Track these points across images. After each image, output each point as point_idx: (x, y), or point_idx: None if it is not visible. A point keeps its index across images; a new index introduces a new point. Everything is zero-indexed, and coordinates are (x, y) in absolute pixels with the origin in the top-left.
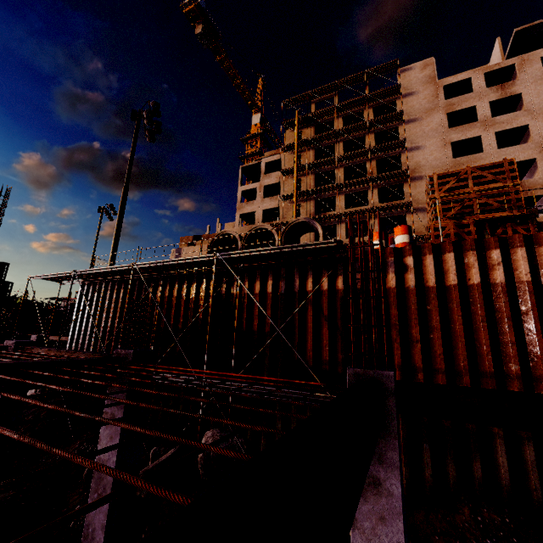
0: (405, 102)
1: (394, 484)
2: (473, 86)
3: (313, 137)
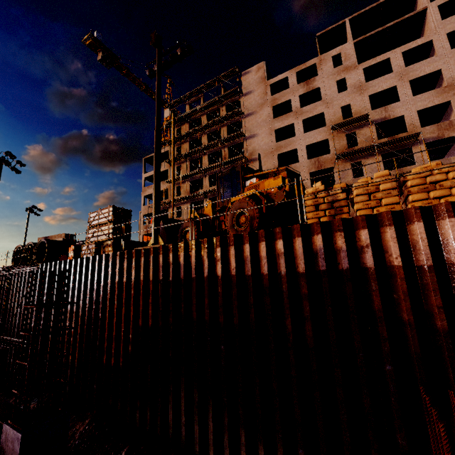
0: (246, 99)
1: None
2: (289, 83)
3: (184, 133)
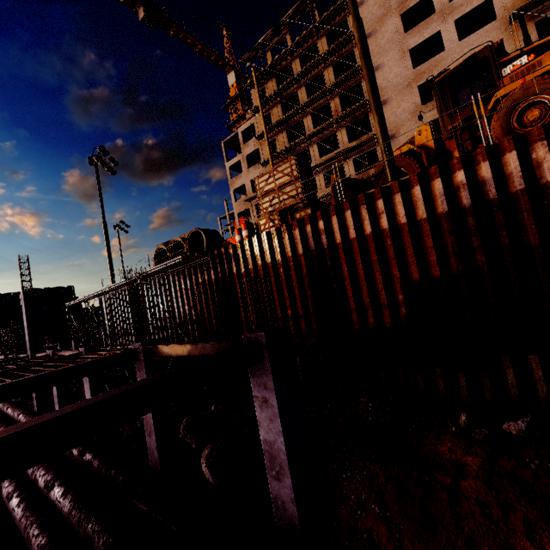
0: None
1: None
2: None
3: (274, 91)
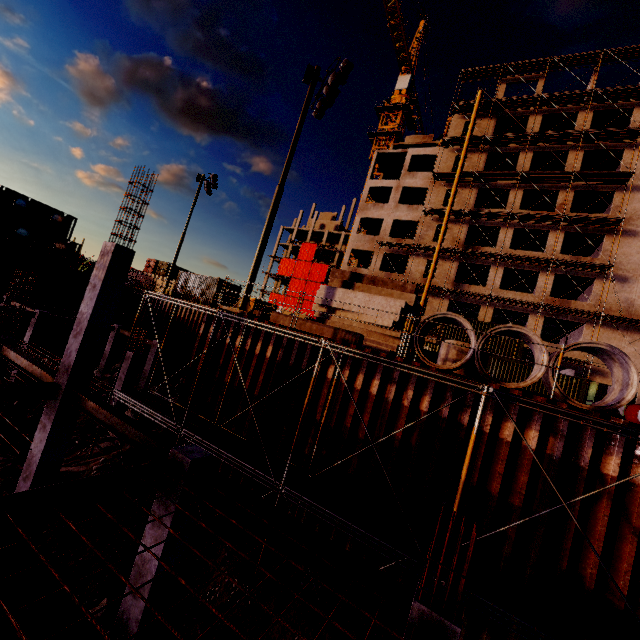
0: None
1: None
2: None
3: (494, 135)
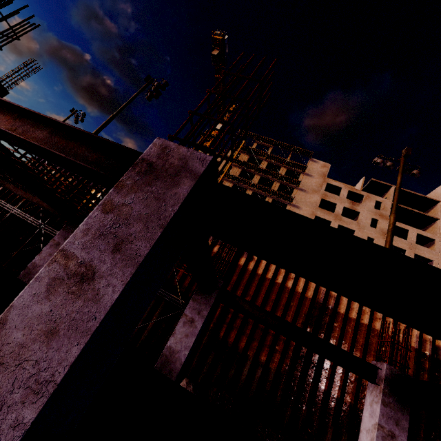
0: (305, 177)
1: (200, 323)
2: (341, 193)
3: (245, 162)
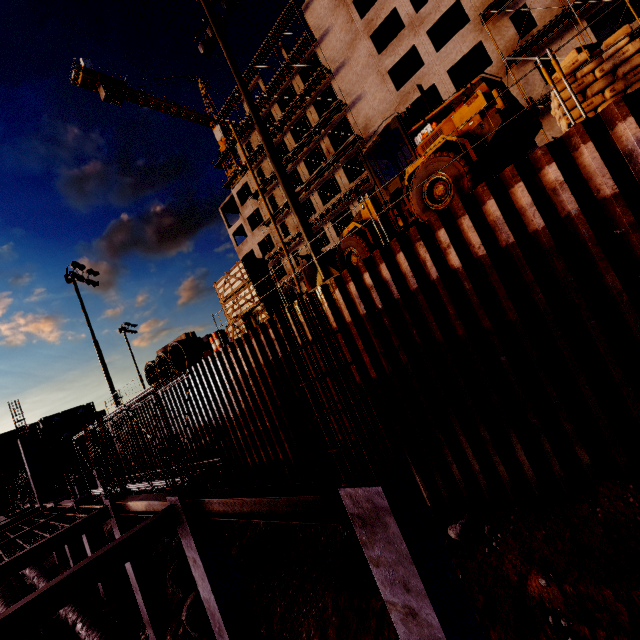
0: (324, 47)
1: None
2: None
3: (258, 145)
